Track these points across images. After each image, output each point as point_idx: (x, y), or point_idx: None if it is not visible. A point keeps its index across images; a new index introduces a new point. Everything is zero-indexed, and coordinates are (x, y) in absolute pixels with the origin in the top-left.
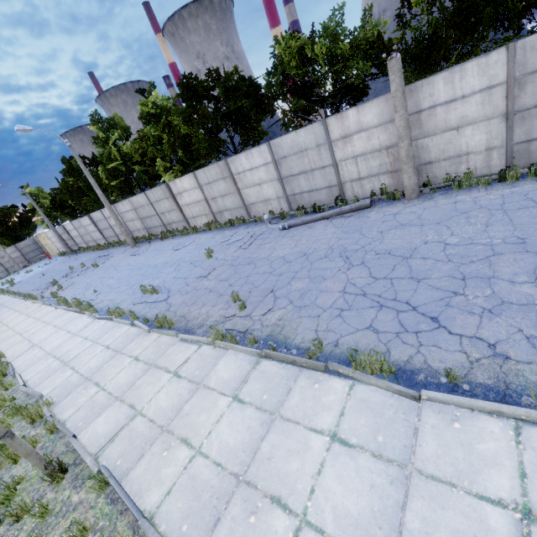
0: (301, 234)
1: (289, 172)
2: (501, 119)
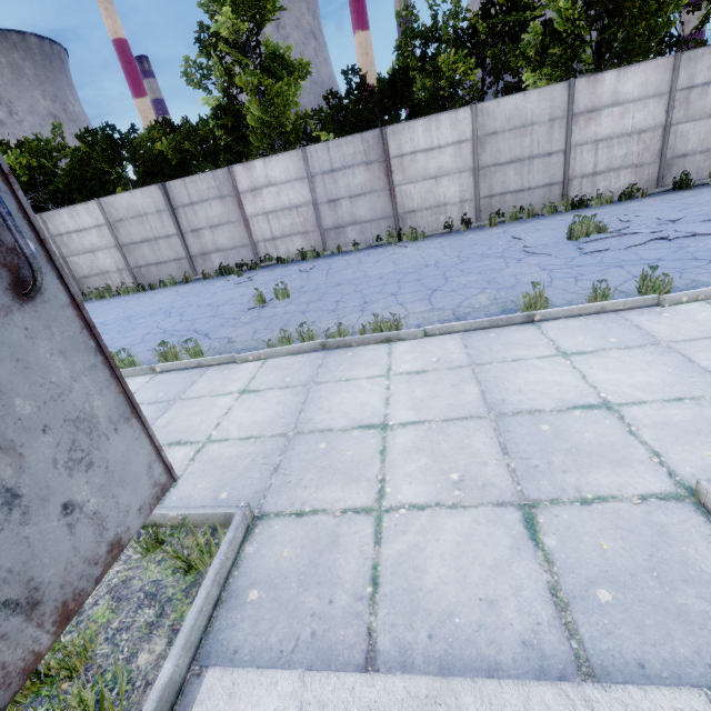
0: None
1: None
2: (116, 249)
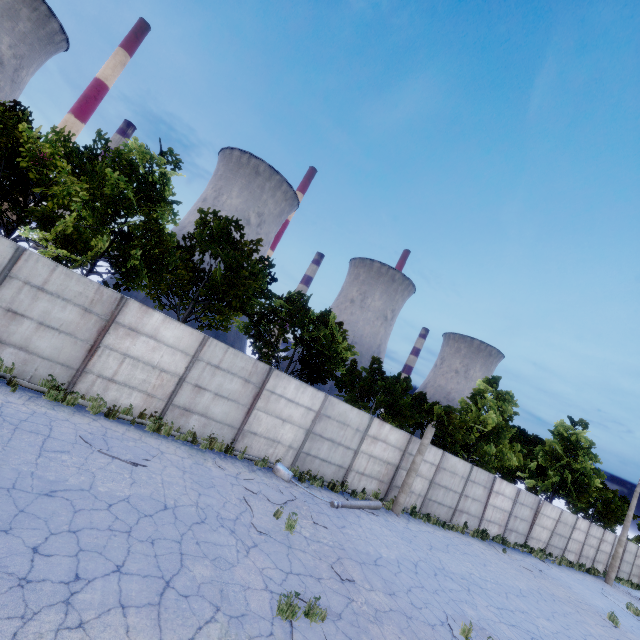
0: (365, 525)
1: (322, 431)
2: (429, 482)
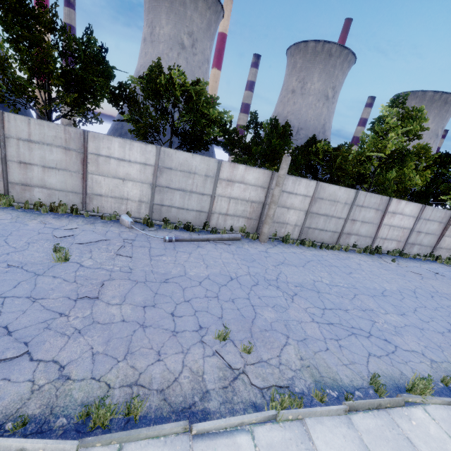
0: (198, 252)
1: (168, 183)
2: (304, 213)
